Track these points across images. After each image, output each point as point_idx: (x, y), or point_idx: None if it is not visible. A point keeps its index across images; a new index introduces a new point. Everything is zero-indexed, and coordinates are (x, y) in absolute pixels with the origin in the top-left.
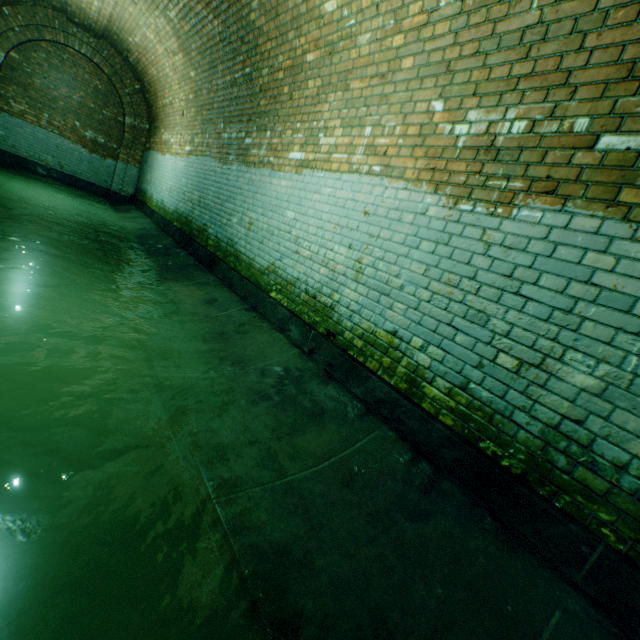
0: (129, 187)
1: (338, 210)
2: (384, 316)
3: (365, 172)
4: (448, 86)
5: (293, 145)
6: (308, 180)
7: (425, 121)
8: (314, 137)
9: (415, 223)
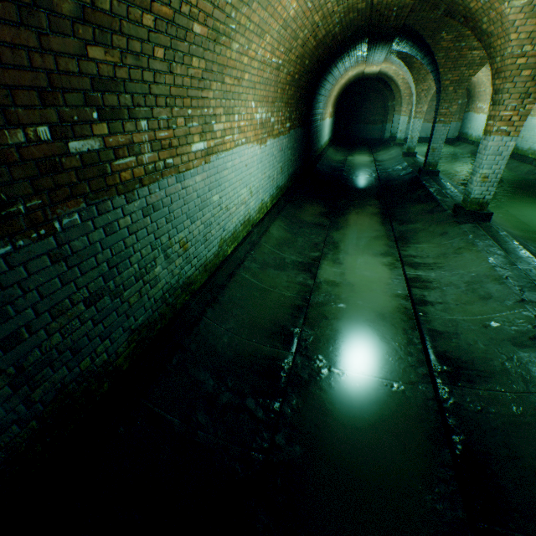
0: (455, 133)
1: None
2: None
3: None
4: None
5: None
6: None
7: None
8: None
9: None
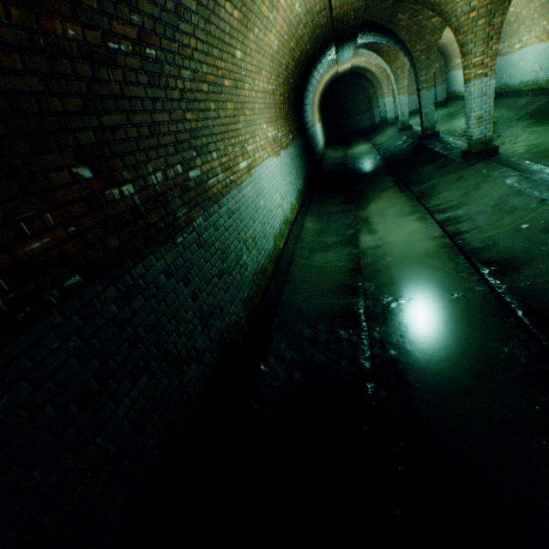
0: (443, 96)
1: (532, 57)
2: (547, 75)
3: (535, 44)
4: (544, 19)
5: (515, 44)
6: (522, 52)
7: (543, 27)
8: (520, 40)
9: (547, 51)
